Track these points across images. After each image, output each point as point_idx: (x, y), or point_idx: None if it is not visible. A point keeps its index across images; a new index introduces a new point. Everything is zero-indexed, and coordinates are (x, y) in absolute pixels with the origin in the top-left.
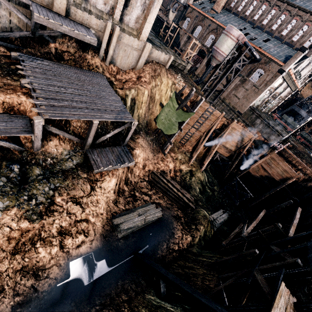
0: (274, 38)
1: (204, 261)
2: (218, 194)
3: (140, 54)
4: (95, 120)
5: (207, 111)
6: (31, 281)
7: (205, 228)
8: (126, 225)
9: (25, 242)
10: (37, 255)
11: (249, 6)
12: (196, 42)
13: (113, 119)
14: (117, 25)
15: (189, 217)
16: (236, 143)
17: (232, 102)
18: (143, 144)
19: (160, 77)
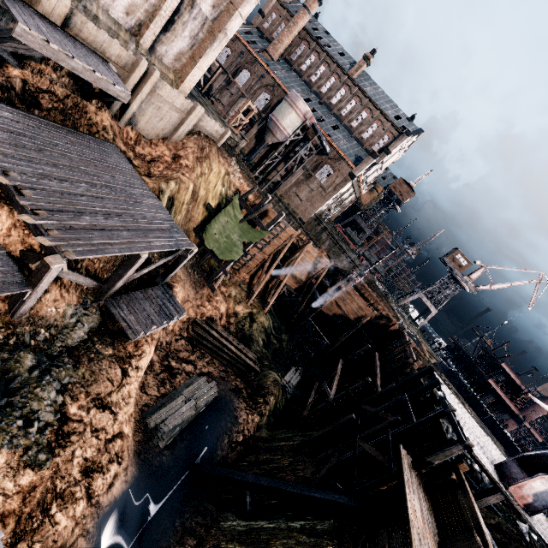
0: (343, 127)
1: (283, 446)
2: (287, 346)
3: (183, 118)
4: (145, 252)
5: (278, 227)
6: None
7: (277, 398)
8: (172, 424)
9: (30, 512)
10: (55, 529)
11: (315, 70)
12: (252, 106)
13: (168, 247)
14: (143, 56)
15: (254, 386)
16: (308, 270)
17: (292, 203)
18: (181, 274)
19: (208, 161)
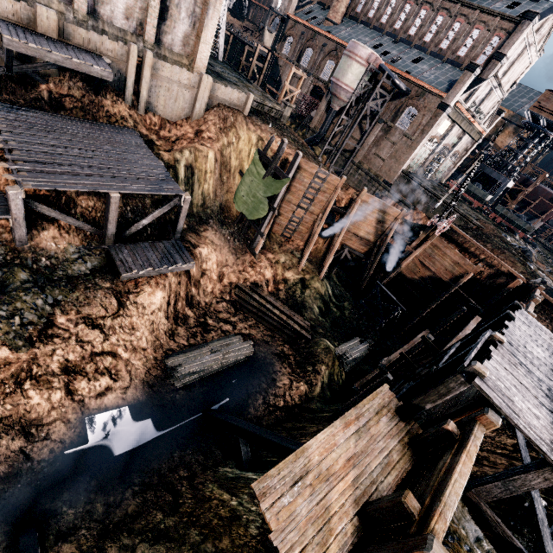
0: (429, 55)
1: (324, 416)
2: (350, 314)
3: (196, 94)
4: (114, 192)
5: (317, 178)
6: (20, 442)
7: (330, 368)
8: (189, 368)
9: (4, 379)
10: (27, 401)
11: (385, 8)
12: (298, 72)
13: (145, 191)
14: (152, 51)
15: (303, 354)
16: (374, 227)
17: (373, 166)
18: (215, 239)
19: (235, 130)
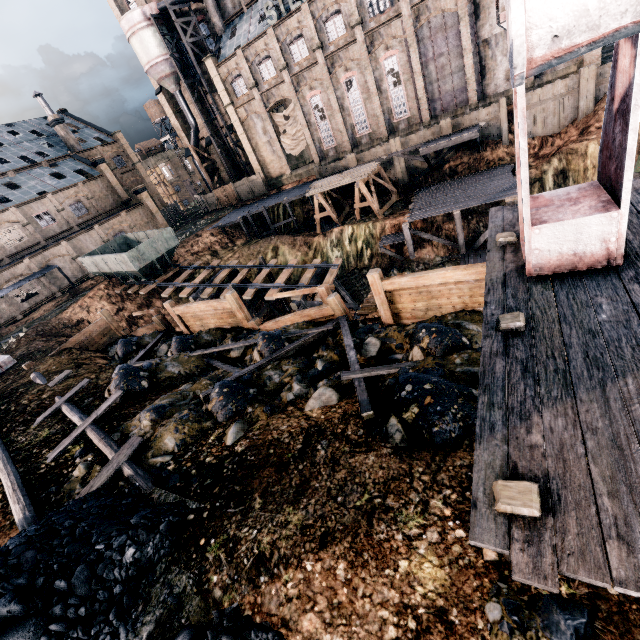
0: None
1: None
2: None
3: (577, 94)
4: (456, 211)
5: None
6: None
7: None
8: None
9: None
10: None
11: None
12: None
13: (480, 203)
14: (533, 87)
15: None
16: None
17: None
18: None
19: None
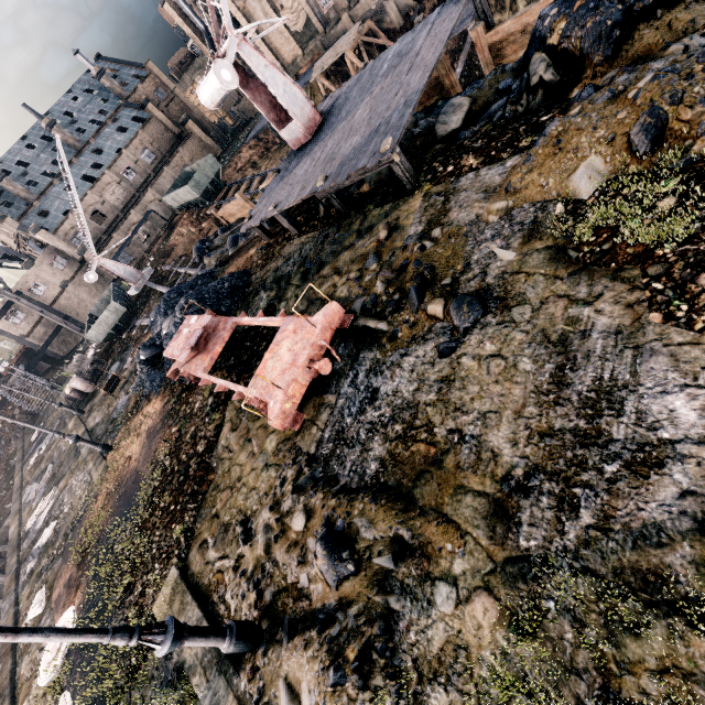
0: None
1: None
2: None
3: None
4: None
5: None
6: None
7: None
8: None
9: None
10: None
11: None
12: None
13: None
14: None
15: None
16: None
17: None
18: None
19: None
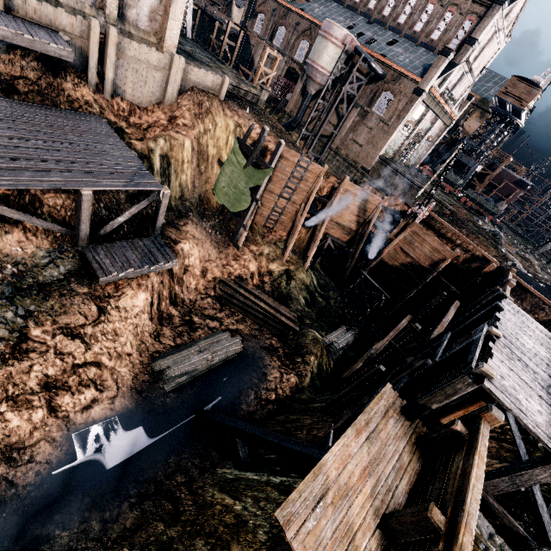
0: (403, 38)
1: (316, 407)
2: (336, 303)
3: (167, 76)
4: (85, 189)
5: (299, 167)
6: (0, 469)
7: (319, 358)
8: (178, 370)
9: None
10: (5, 425)
11: None
12: (273, 53)
13: (120, 186)
14: (115, 27)
15: (292, 346)
16: (356, 215)
17: (351, 152)
18: (197, 233)
19: (211, 116)
